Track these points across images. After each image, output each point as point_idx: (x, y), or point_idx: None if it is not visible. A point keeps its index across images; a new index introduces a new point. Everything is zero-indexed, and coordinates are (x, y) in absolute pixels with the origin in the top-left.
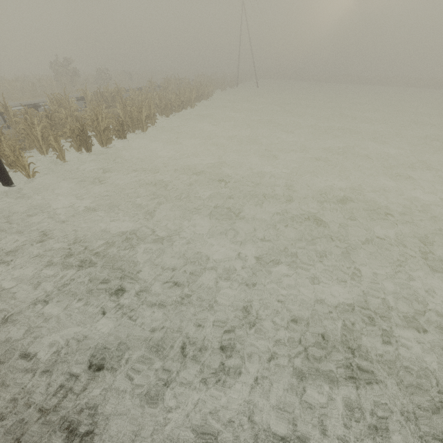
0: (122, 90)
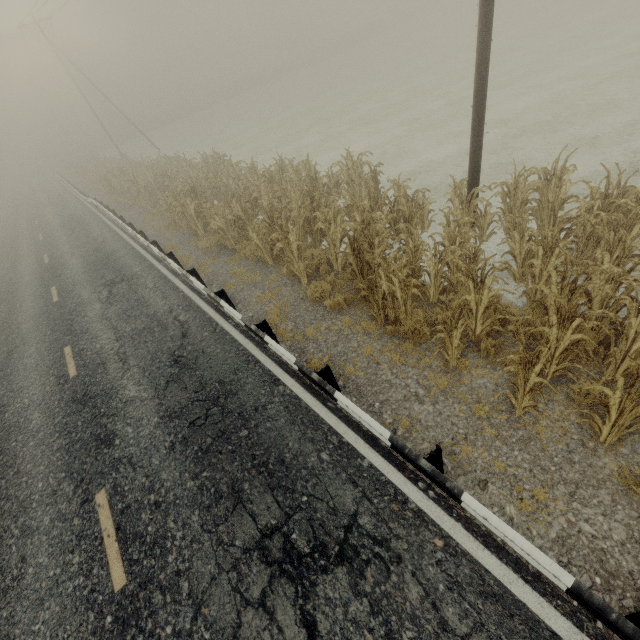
0: (200, 179)
